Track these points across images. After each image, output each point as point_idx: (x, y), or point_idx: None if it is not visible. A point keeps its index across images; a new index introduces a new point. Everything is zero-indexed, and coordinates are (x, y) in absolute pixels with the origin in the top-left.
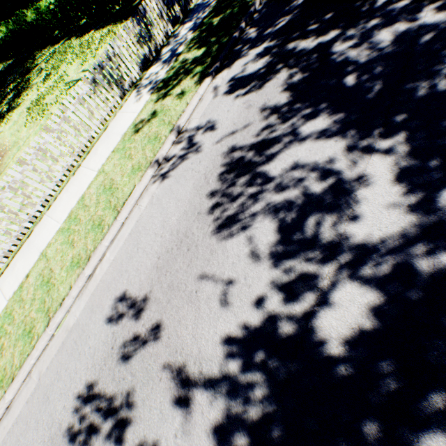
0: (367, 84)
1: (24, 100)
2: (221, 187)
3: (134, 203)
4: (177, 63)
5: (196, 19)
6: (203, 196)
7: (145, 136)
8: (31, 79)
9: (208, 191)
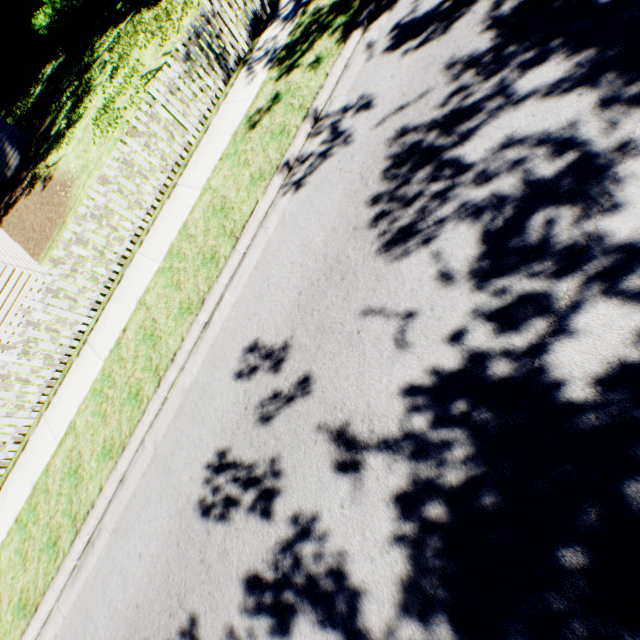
0: None
1: (87, 108)
2: (388, 189)
3: (257, 226)
4: (305, 17)
5: None
6: (360, 205)
7: (265, 132)
8: (93, 78)
9: (367, 197)
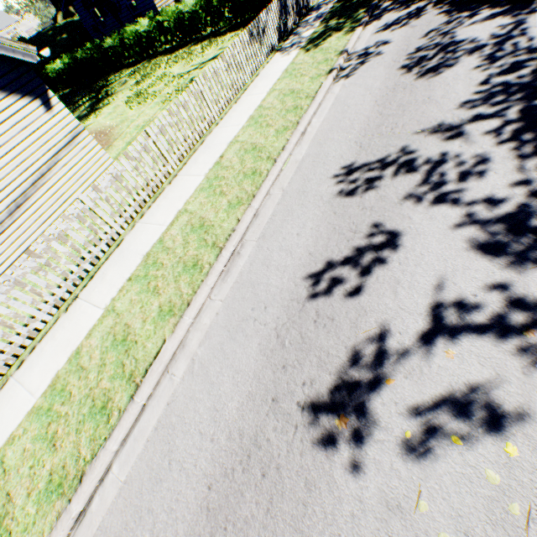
0: None
1: (114, 100)
2: (414, 60)
3: (325, 92)
4: (318, 30)
5: (322, 11)
6: (399, 68)
7: (312, 64)
8: (114, 88)
9: (402, 65)
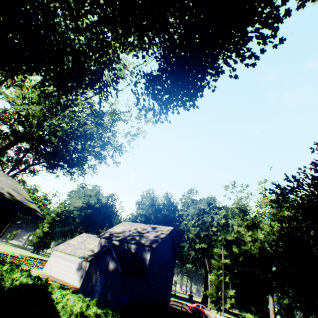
0: None
1: None
2: None
3: None
4: None
5: None
6: None
7: None
8: None
9: None
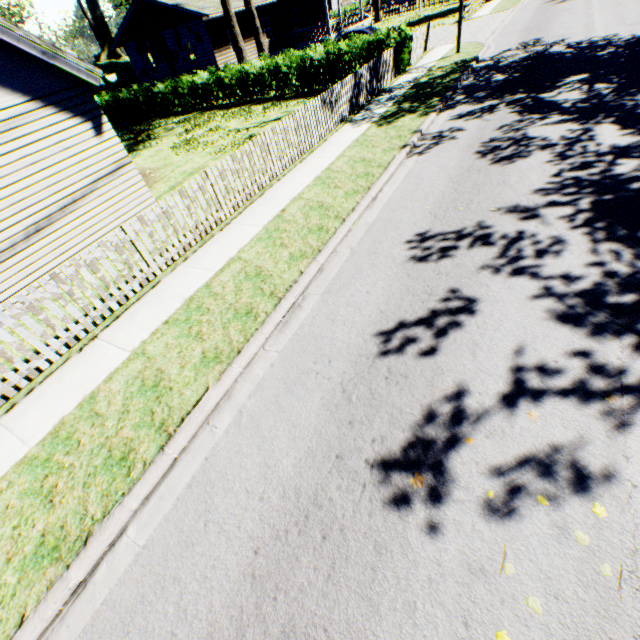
0: (577, 106)
1: (157, 144)
2: (488, 148)
3: (398, 165)
4: (391, 110)
5: (395, 94)
6: (474, 153)
7: (384, 138)
8: (158, 133)
9: (477, 151)
